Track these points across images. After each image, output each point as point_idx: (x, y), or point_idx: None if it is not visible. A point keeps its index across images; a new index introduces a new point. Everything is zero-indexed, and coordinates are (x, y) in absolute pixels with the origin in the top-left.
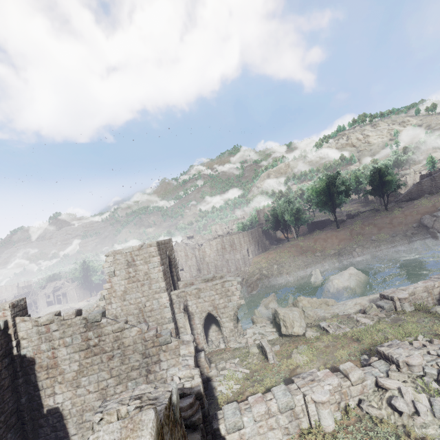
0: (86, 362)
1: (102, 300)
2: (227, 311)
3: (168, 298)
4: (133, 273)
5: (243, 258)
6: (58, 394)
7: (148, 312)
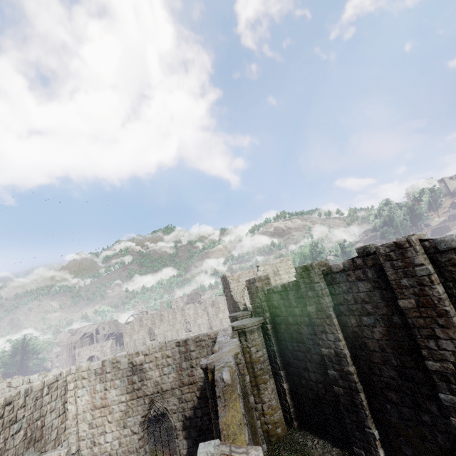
0: None
1: None
2: None
3: None
4: (278, 281)
5: None
6: None
7: None
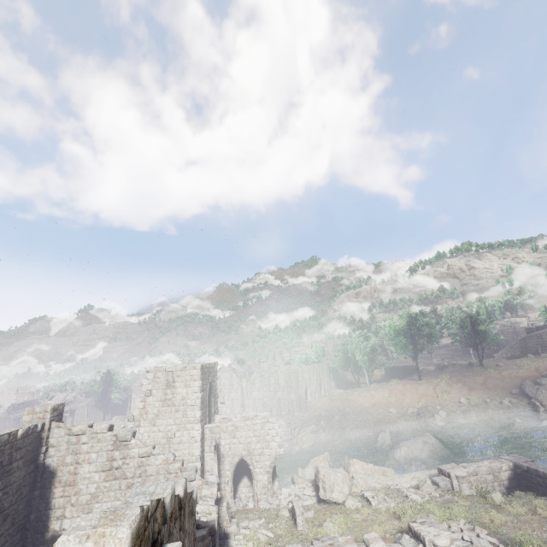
0: (105, 486)
1: (131, 421)
2: (263, 460)
3: (200, 430)
4: (170, 395)
5: (299, 399)
6: (67, 518)
7: (175, 444)
